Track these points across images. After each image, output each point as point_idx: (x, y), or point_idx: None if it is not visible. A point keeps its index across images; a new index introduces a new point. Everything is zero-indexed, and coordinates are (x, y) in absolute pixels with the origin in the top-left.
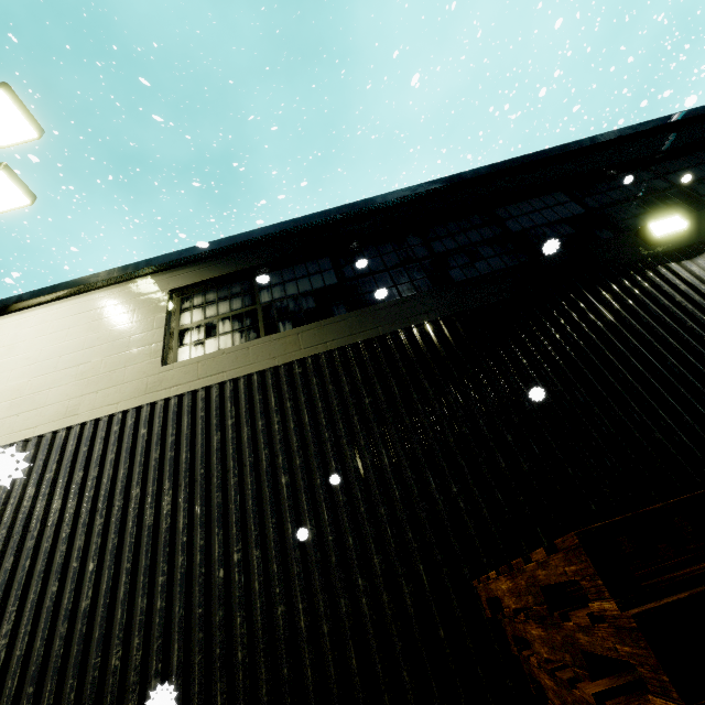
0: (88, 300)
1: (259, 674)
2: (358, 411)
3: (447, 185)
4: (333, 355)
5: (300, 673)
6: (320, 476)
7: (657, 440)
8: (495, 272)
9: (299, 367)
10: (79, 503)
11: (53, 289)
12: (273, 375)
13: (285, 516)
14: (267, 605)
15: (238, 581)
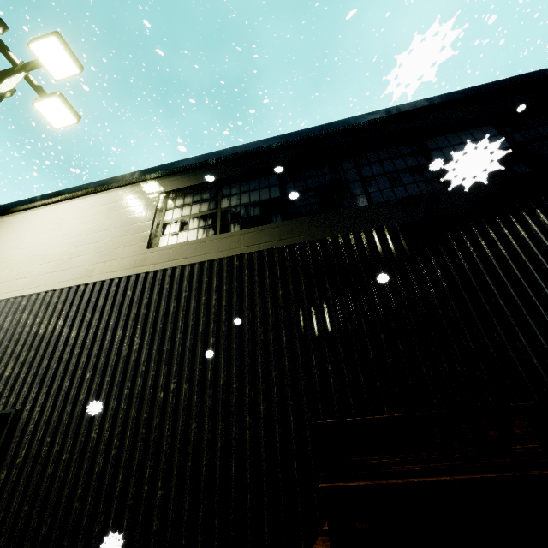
0: (108, 196)
1: (173, 462)
2: (272, 299)
3: (385, 116)
4: (263, 254)
5: (198, 468)
6: (236, 342)
7: (508, 357)
8: (407, 198)
9: (237, 260)
10: (86, 334)
11: (87, 186)
12: (218, 264)
13: (208, 365)
14: (186, 421)
15: (171, 402)
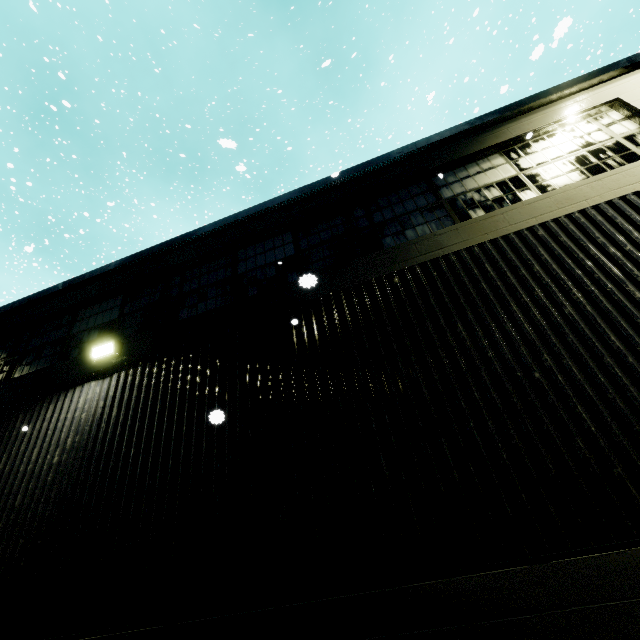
0: None
1: None
2: None
3: (60, 290)
4: None
5: None
6: None
7: None
8: (20, 377)
9: None
10: None
11: None
12: None
13: None
14: None
15: None
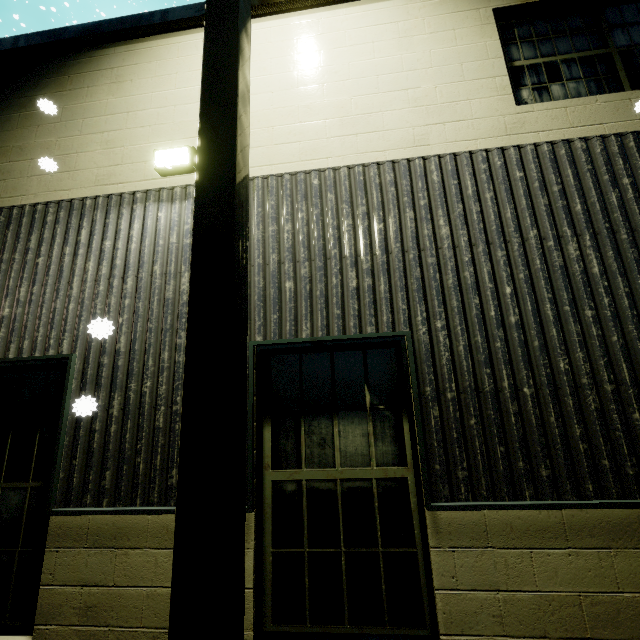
0: (382, 8)
1: None
2: None
3: None
4: None
5: None
6: None
7: None
8: None
9: None
10: (471, 234)
11: None
12: None
13: None
14: None
15: None
